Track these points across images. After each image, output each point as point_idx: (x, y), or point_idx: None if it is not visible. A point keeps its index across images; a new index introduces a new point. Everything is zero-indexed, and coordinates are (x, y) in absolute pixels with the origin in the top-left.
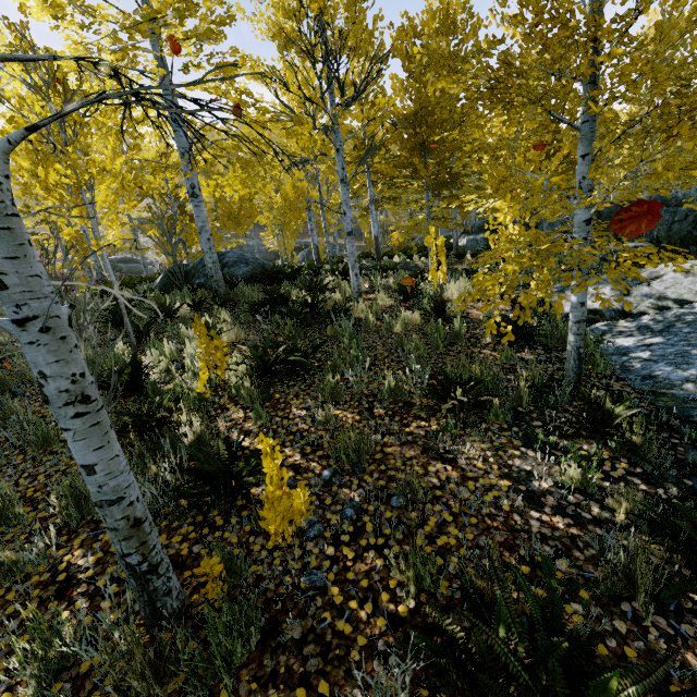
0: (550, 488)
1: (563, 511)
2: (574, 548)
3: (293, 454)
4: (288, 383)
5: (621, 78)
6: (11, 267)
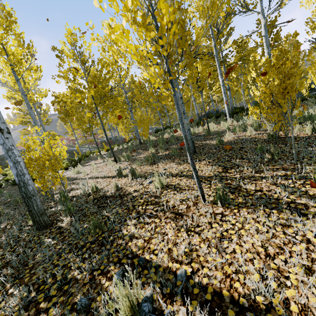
0: None
1: None
2: None
3: None
4: None
5: None
6: None
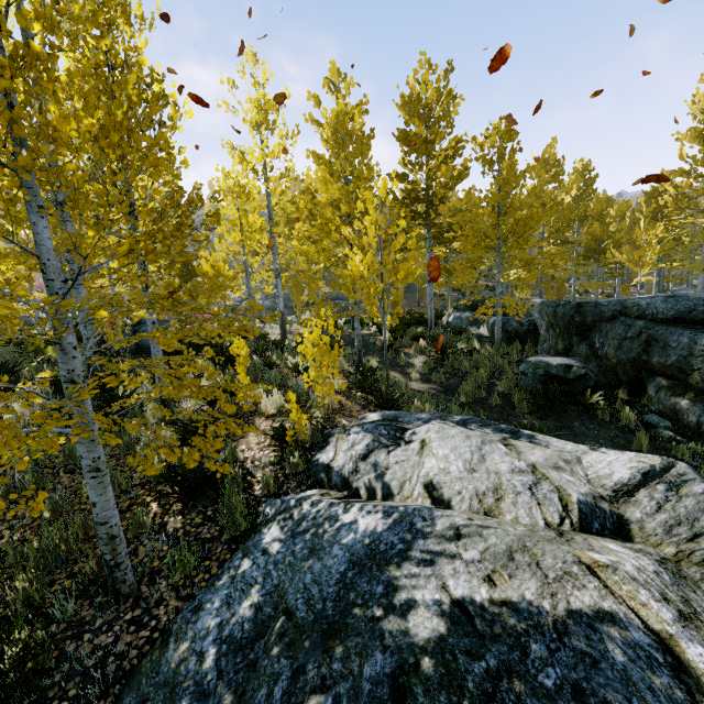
0: None
1: None
2: None
3: None
4: None
5: None
6: None
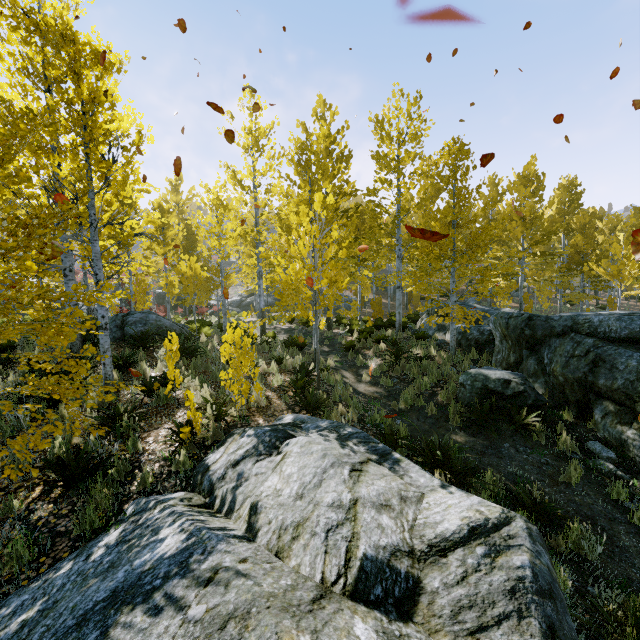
0: None
1: None
2: None
3: None
4: None
5: None
6: None
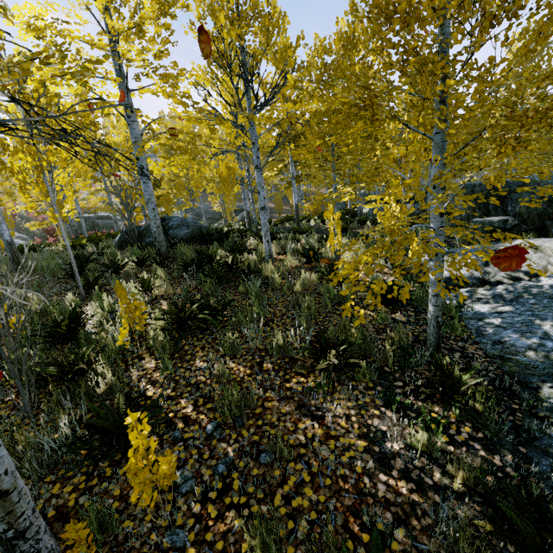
0: (400, 450)
1: (408, 475)
2: (413, 516)
3: (187, 406)
4: (198, 336)
5: (457, 104)
6: None
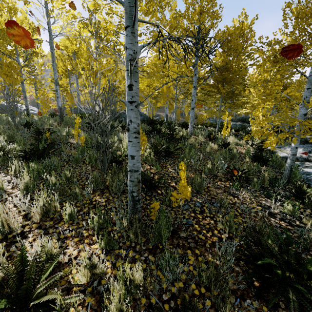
0: (278, 212)
1: (284, 220)
2: (289, 232)
3: (172, 183)
4: (165, 160)
5: None
6: (135, 84)
